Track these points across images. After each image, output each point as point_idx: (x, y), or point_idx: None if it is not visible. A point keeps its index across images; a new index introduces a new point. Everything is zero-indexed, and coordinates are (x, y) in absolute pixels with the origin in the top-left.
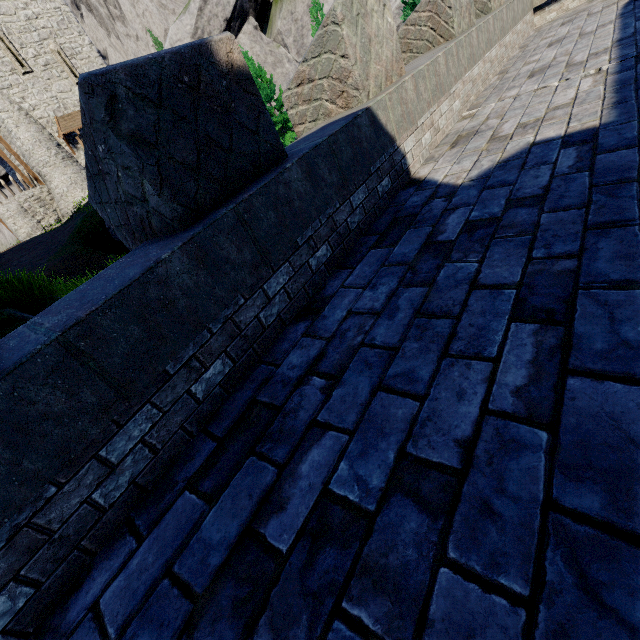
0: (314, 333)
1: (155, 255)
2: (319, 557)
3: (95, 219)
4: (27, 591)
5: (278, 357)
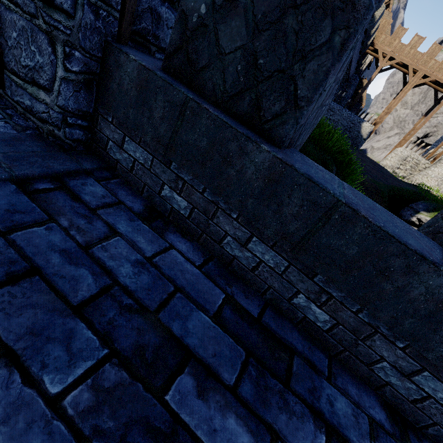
0: (376, 435)
1: (438, 258)
2: (152, 440)
3: (414, 197)
4: (187, 213)
5: (338, 379)
